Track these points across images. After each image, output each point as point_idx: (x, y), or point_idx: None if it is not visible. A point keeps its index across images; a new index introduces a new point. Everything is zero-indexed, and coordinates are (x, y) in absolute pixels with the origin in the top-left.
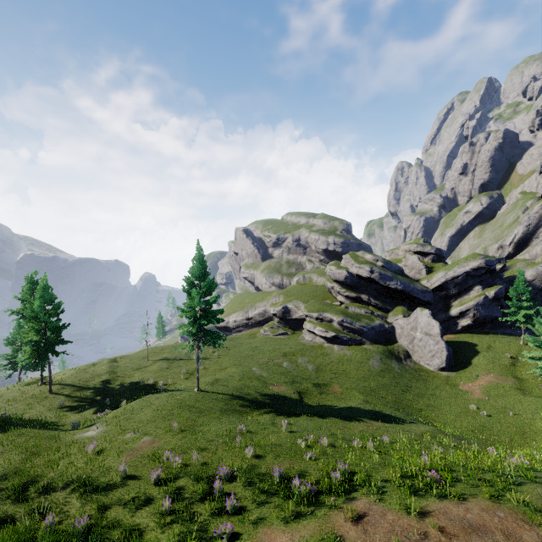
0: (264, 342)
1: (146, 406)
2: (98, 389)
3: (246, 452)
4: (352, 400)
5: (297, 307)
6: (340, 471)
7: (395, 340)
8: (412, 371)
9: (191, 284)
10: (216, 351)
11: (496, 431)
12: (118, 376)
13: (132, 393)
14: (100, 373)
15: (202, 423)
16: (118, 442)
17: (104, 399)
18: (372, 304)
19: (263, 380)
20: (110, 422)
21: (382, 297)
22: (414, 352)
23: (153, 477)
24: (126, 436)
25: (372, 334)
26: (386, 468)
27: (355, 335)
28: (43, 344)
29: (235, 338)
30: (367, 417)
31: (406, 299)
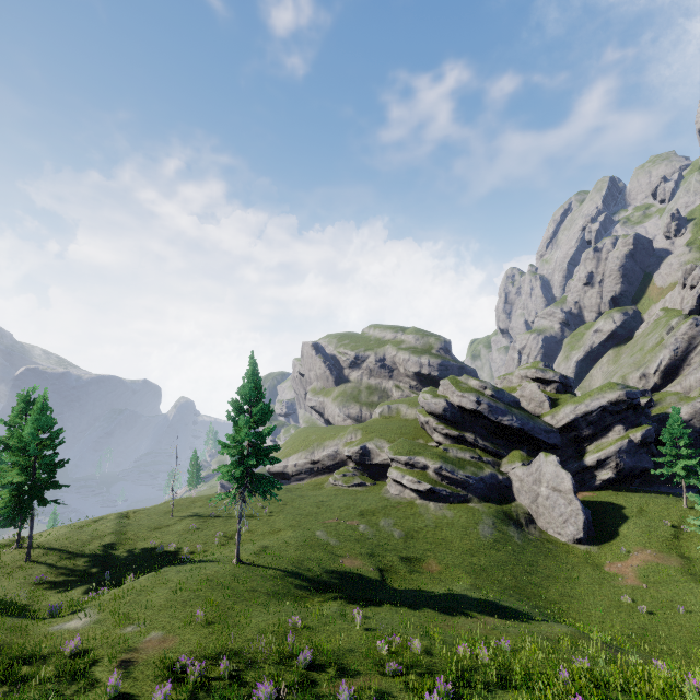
0: (334, 495)
1: (160, 584)
2: (96, 557)
3: (301, 660)
4: (455, 583)
5: (380, 448)
6: (439, 694)
7: (512, 497)
8: (537, 542)
9: (239, 409)
10: (267, 505)
11: (663, 637)
12: (127, 538)
13: (144, 564)
14: (102, 534)
15: (239, 613)
16: (112, 639)
17: (103, 572)
18: (479, 446)
19: (331, 550)
20: (106, 606)
21: (493, 437)
22: (539, 515)
23: (158, 697)
24: (126, 630)
25: (480, 487)
26: (508, 692)
27: (457, 489)
28: (28, 487)
29: (295, 488)
30: (477, 609)
31: (524, 440)
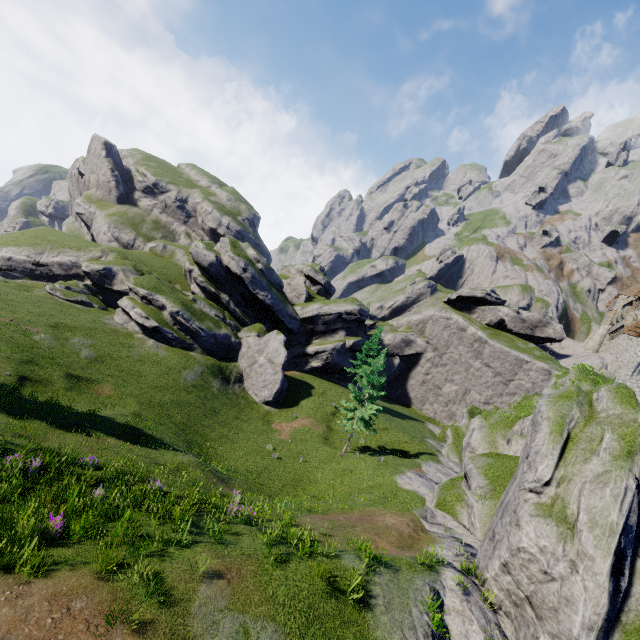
0: (35, 300)
1: None
2: None
3: None
4: (113, 407)
5: (128, 277)
6: None
7: (236, 358)
8: (233, 396)
9: None
10: None
11: (275, 475)
12: None
13: None
14: None
15: None
16: None
17: None
18: (230, 309)
19: None
20: None
21: (246, 307)
22: (249, 378)
23: None
24: None
25: (210, 342)
26: (5, 506)
27: (186, 336)
28: None
29: None
30: (108, 431)
31: (270, 318)
